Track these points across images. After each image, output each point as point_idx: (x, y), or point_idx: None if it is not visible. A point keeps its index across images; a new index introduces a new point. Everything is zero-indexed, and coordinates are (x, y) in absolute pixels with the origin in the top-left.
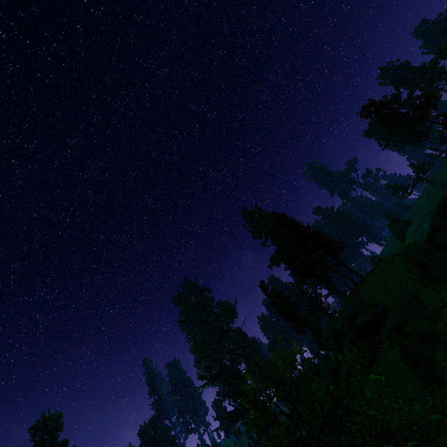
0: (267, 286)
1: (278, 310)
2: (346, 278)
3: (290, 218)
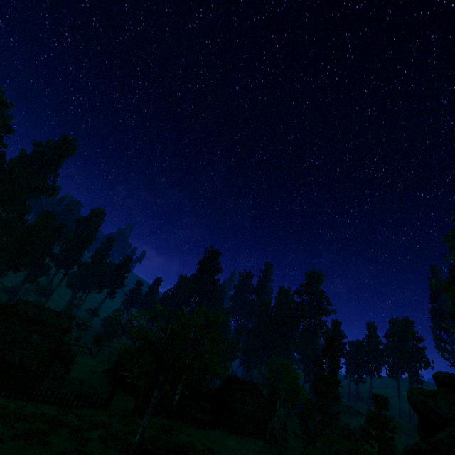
0: None
1: None
2: None
3: None
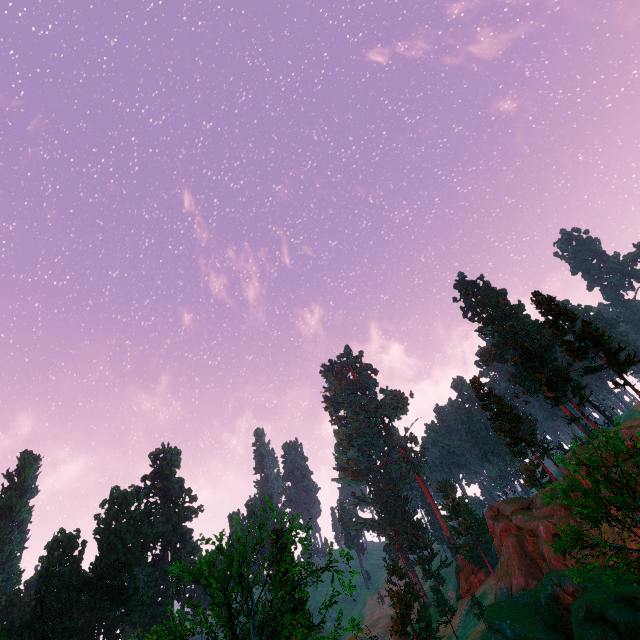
0: (481, 384)
1: (492, 418)
2: (596, 408)
3: (562, 304)
